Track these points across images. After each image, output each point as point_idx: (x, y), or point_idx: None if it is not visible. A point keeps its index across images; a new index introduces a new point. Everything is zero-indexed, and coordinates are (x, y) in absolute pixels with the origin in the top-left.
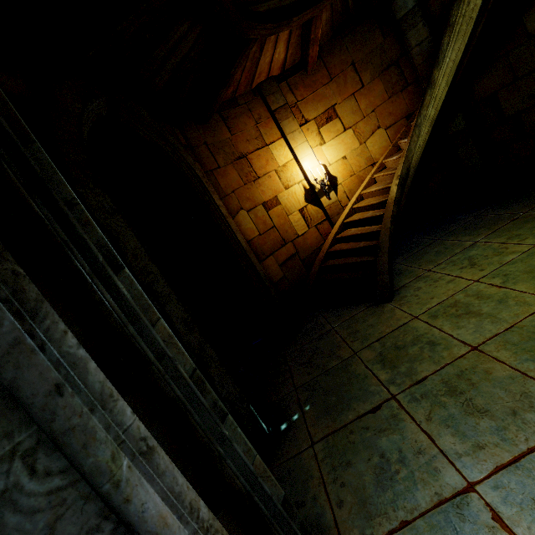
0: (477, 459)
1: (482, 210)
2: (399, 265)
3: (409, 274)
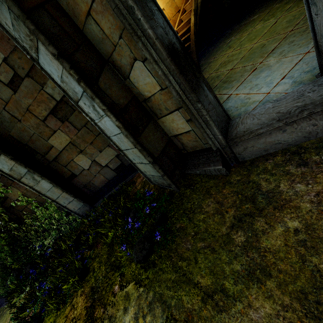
0: (232, 89)
1: (233, 26)
2: (201, 63)
3: (206, 64)
